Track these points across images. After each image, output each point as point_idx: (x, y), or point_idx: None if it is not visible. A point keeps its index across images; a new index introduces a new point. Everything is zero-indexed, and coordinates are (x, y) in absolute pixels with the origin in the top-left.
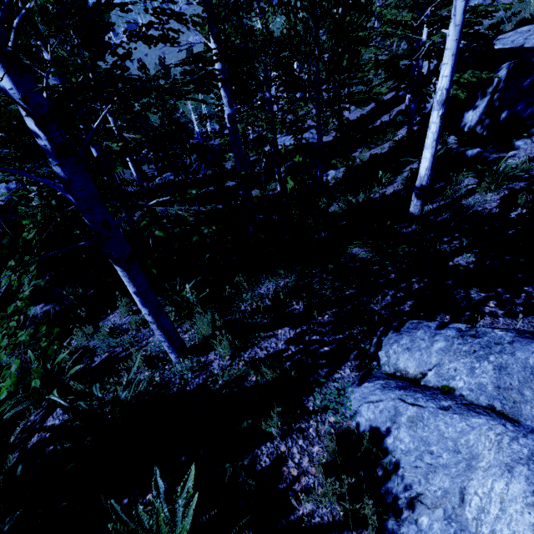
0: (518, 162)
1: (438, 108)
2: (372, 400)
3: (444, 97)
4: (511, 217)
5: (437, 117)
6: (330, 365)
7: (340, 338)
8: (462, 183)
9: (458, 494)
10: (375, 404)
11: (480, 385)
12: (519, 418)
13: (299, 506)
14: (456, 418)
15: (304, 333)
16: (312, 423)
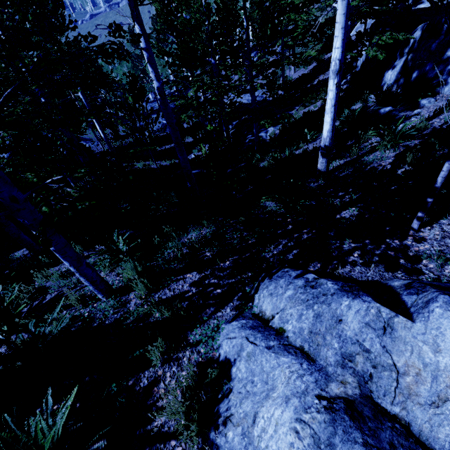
0: (413, 122)
1: (333, 77)
2: (230, 337)
3: (337, 67)
4: (398, 173)
5: (333, 85)
6: (217, 305)
7: (230, 282)
8: (370, 141)
9: (253, 417)
10: (231, 340)
11: (300, 329)
12: (317, 358)
13: (156, 418)
14: (273, 356)
15: (206, 277)
16: (188, 353)
